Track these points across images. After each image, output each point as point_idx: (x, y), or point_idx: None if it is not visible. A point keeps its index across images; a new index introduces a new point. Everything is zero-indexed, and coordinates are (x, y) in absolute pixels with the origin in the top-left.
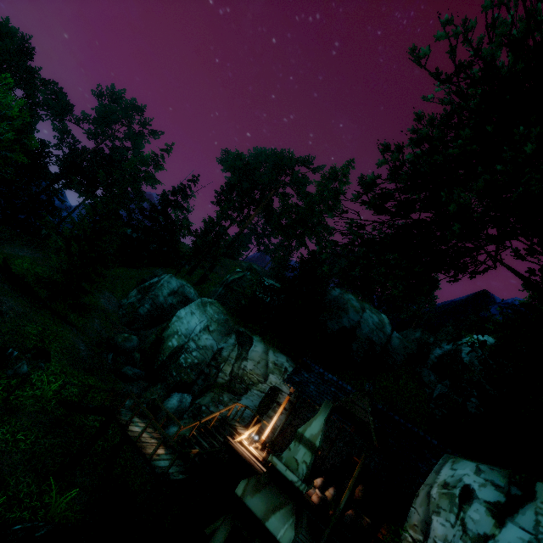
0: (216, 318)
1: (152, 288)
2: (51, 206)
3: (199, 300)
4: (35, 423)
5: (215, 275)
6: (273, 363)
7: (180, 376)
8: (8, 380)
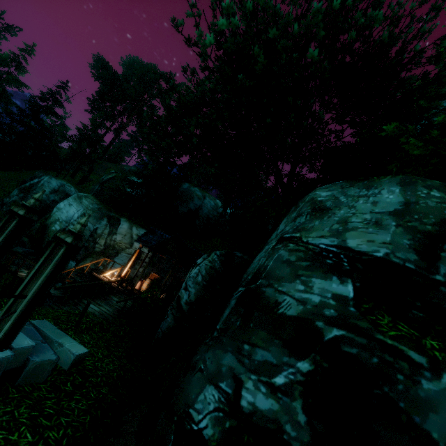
0: (91, 207)
1: (33, 187)
2: None
3: (76, 195)
4: None
5: (98, 177)
6: (136, 235)
7: None
8: None
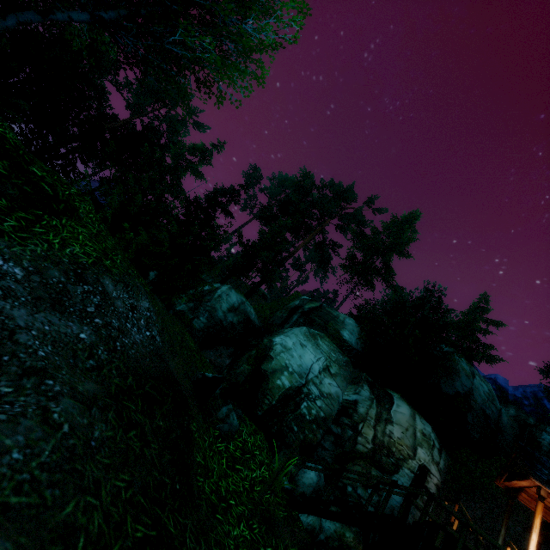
0: (335, 357)
1: (206, 297)
2: (73, 167)
3: (306, 329)
4: (300, 549)
5: None
6: (421, 432)
7: (303, 433)
8: (224, 443)
